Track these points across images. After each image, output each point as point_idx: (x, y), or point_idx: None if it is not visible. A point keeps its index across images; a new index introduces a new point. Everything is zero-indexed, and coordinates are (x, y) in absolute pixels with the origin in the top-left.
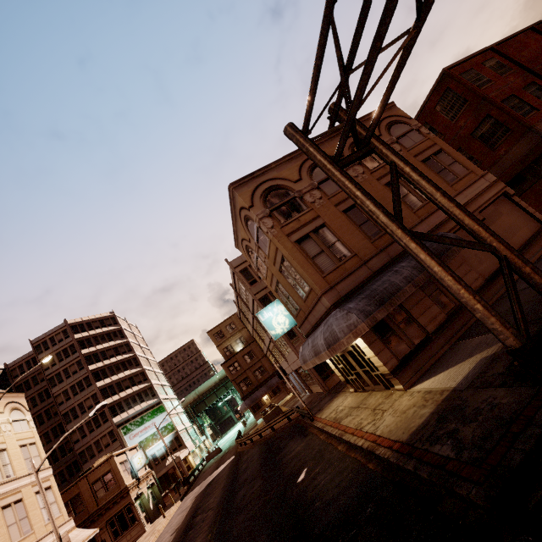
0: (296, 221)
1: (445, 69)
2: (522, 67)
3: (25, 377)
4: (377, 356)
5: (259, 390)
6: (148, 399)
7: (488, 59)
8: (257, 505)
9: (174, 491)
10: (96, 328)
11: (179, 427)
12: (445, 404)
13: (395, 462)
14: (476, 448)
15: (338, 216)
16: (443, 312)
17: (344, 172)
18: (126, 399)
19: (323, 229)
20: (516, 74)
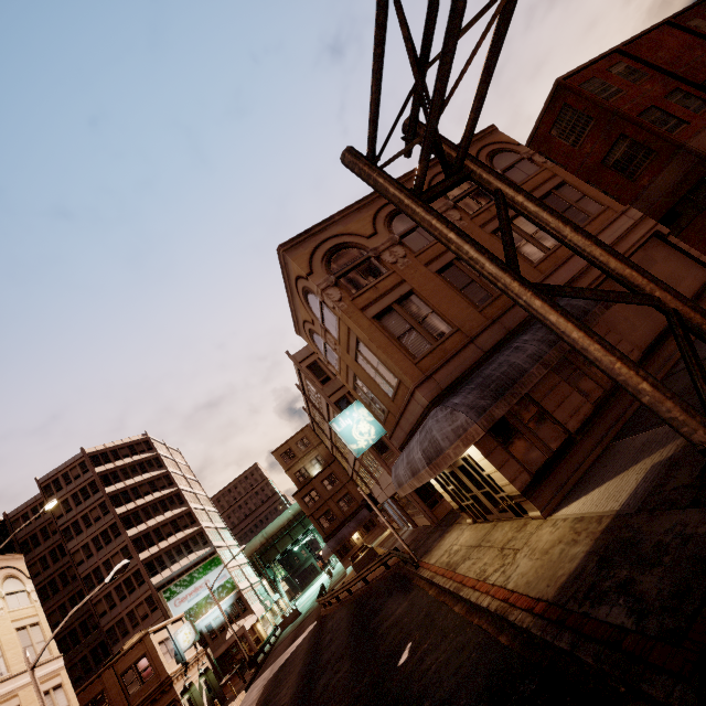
0: (373, 289)
1: (559, 79)
2: (660, 71)
3: (32, 529)
4: (499, 471)
5: (346, 527)
6: (198, 548)
7: (614, 64)
8: (343, 702)
9: (238, 676)
10: (125, 456)
11: (241, 584)
12: (606, 538)
13: (540, 636)
14: (668, 612)
15: (430, 279)
16: (588, 401)
17: (429, 207)
18: (168, 550)
19: (410, 297)
20: (653, 81)
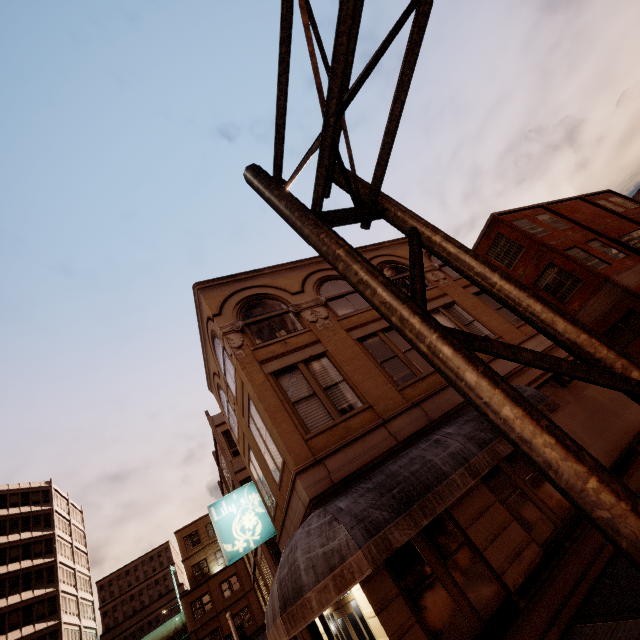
0: (282, 343)
1: (494, 214)
2: (578, 225)
3: None
4: None
5: None
6: None
7: (540, 214)
8: None
9: None
10: (13, 505)
11: None
12: None
13: None
14: None
15: (349, 345)
16: (533, 540)
17: (321, 221)
18: None
19: (321, 359)
20: (574, 230)
